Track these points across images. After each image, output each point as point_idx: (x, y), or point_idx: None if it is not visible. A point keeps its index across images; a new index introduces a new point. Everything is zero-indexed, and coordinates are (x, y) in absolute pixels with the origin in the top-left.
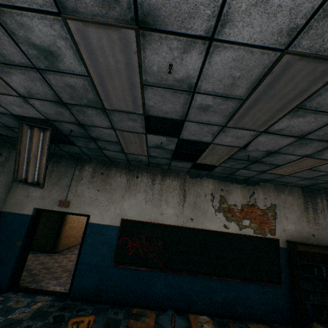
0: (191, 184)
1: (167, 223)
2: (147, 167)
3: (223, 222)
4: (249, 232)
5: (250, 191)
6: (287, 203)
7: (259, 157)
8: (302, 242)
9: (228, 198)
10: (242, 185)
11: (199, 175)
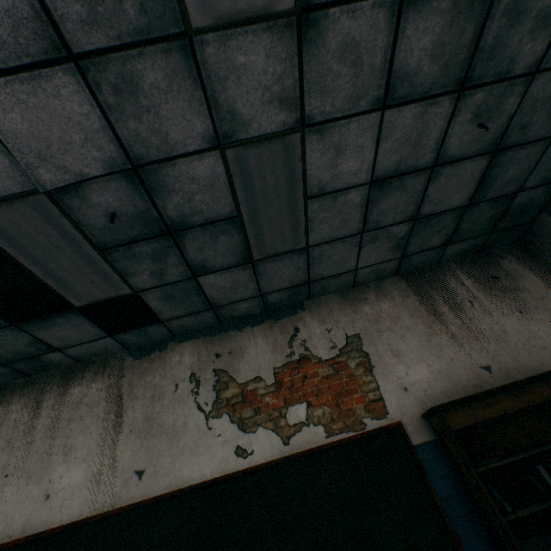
0: (139, 373)
1: (63, 520)
2: (28, 378)
3: (234, 440)
4: (313, 438)
5: (288, 329)
6: (384, 319)
7: (147, 210)
8: (454, 400)
9: (236, 369)
10: (264, 324)
11: (157, 344)
